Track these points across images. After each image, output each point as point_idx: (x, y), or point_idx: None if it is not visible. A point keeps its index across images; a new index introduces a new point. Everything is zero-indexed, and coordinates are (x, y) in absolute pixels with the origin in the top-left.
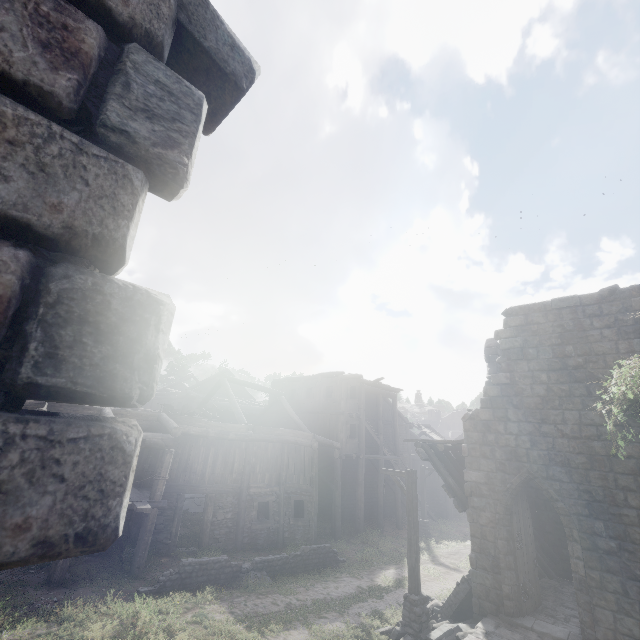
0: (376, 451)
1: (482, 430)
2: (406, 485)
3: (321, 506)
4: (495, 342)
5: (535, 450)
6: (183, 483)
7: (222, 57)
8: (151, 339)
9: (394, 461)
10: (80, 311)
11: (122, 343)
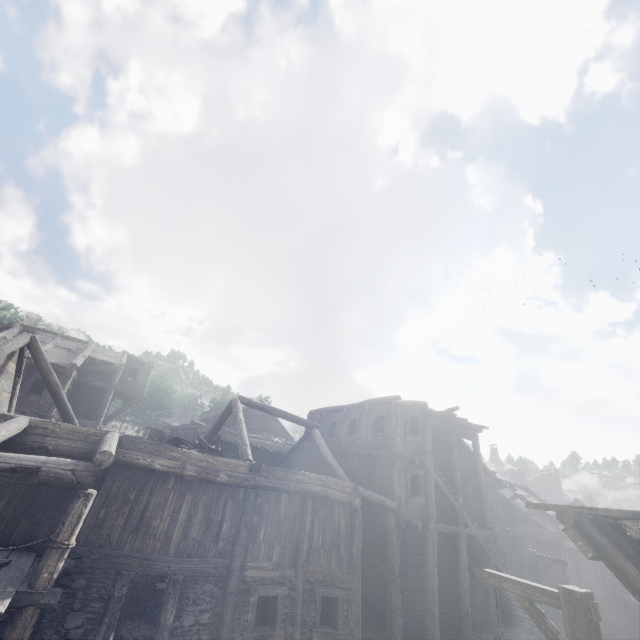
0: (452, 519)
1: None
2: (568, 635)
3: (371, 601)
4: None
5: None
6: (130, 552)
7: None
8: None
9: (482, 538)
10: None
11: None
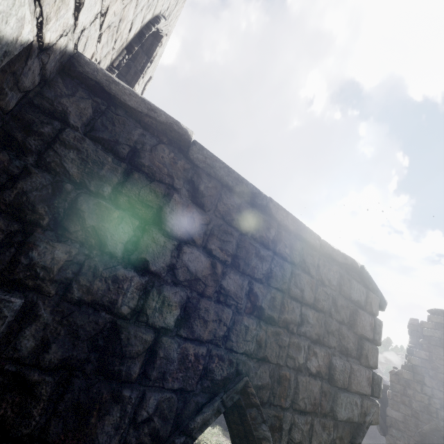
0: None
1: (404, 385)
2: None
3: None
4: (417, 322)
5: (443, 411)
6: None
7: (382, 305)
8: (382, 386)
9: None
10: (376, 382)
11: (379, 387)
